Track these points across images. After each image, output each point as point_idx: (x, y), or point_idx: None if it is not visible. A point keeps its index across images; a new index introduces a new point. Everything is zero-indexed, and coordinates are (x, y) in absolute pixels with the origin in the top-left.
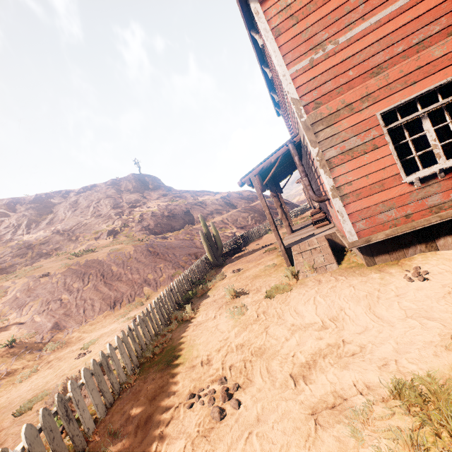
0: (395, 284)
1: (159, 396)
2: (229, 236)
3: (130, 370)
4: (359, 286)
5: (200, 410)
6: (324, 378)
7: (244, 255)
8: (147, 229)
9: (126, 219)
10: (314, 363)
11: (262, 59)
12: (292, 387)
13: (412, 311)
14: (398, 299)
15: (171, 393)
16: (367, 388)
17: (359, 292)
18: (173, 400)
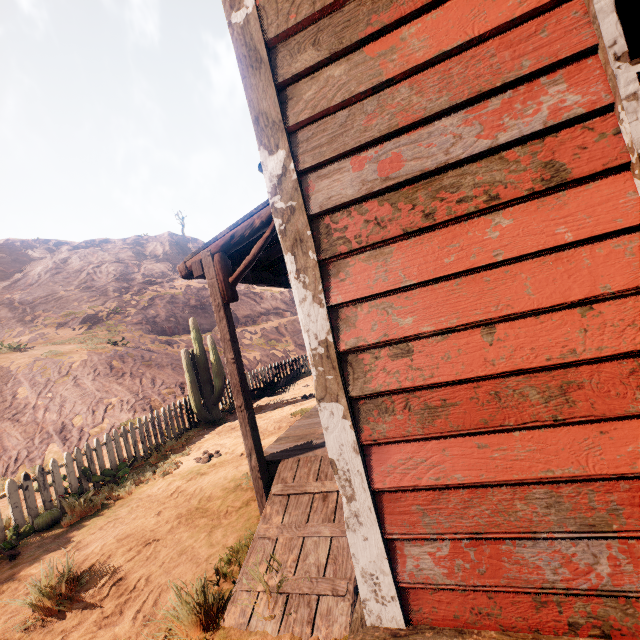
0: None
1: None
2: (277, 356)
3: None
4: None
5: None
6: None
7: (266, 406)
8: (151, 322)
9: (126, 301)
10: None
11: None
12: None
13: None
14: None
15: None
16: None
17: None
18: None
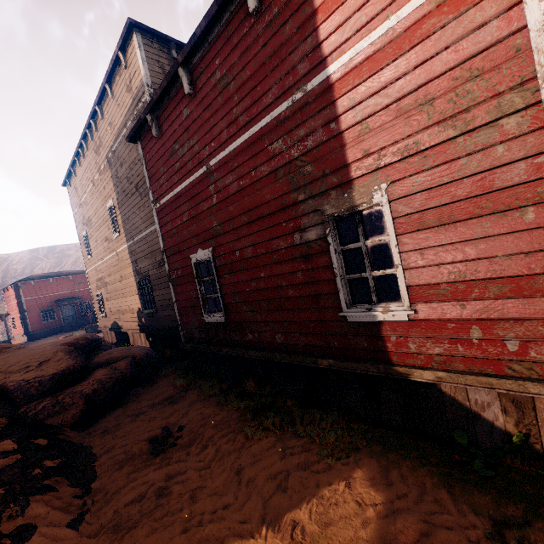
0: None
1: None
2: None
3: None
4: None
5: None
6: None
7: None
8: None
9: None
10: None
11: None
12: None
13: None
14: None
15: None
16: None
17: None
18: None
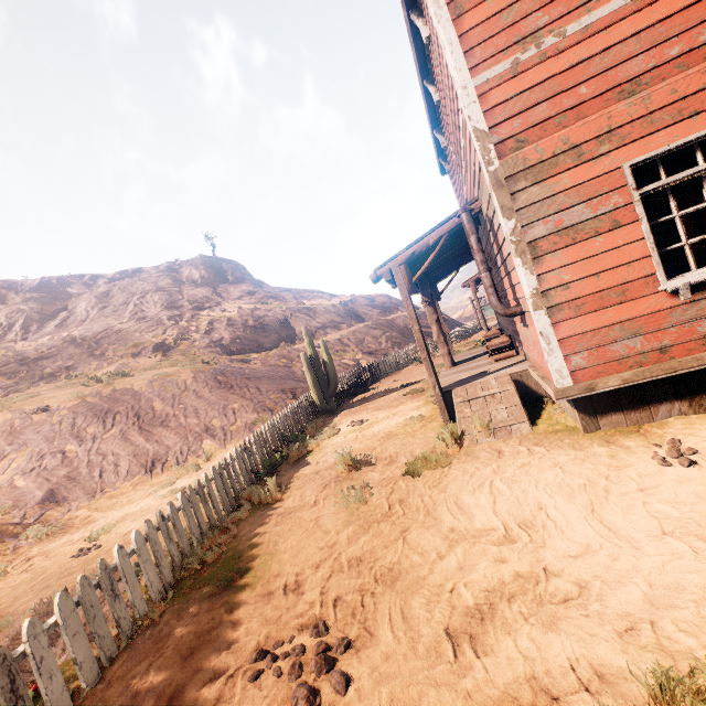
0: (637, 468)
1: (201, 650)
2: (349, 365)
3: (156, 593)
4: (572, 467)
5: (274, 688)
6: (511, 645)
7: (371, 397)
8: (219, 345)
9: (186, 328)
10: (491, 610)
11: (425, 69)
12: (448, 658)
13: (673, 523)
14: (644, 496)
15: (223, 646)
16: (599, 679)
17: (572, 478)
18: (225, 661)
